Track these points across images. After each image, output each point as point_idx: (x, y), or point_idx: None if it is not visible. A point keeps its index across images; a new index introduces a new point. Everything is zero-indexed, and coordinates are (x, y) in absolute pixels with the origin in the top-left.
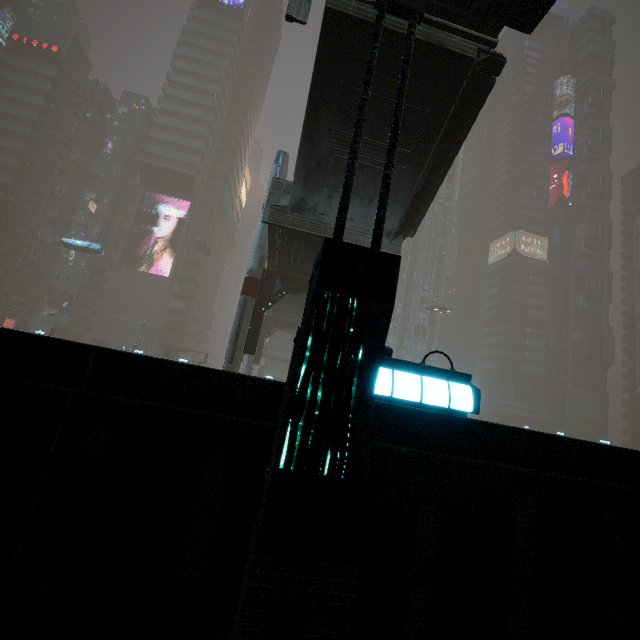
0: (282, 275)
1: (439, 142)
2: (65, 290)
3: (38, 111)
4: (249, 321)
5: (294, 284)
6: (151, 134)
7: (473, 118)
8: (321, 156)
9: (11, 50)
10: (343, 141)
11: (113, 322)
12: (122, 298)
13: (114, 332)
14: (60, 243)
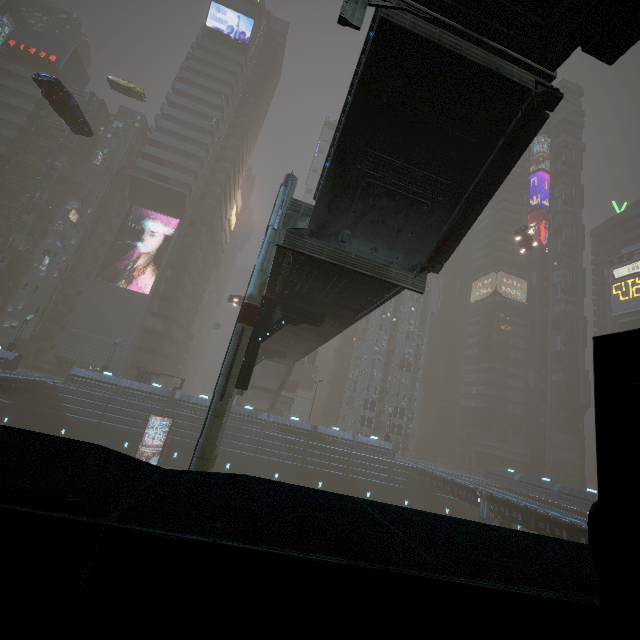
0: (283, 303)
1: (483, 175)
2: (32, 301)
3: (27, 116)
4: (244, 352)
5: (295, 314)
6: (145, 150)
7: (520, 153)
8: (351, 179)
9: (6, 54)
10: (378, 165)
11: (82, 339)
12: (95, 314)
13: (82, 350)
14: (33, 251)
